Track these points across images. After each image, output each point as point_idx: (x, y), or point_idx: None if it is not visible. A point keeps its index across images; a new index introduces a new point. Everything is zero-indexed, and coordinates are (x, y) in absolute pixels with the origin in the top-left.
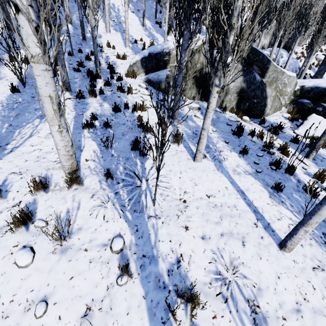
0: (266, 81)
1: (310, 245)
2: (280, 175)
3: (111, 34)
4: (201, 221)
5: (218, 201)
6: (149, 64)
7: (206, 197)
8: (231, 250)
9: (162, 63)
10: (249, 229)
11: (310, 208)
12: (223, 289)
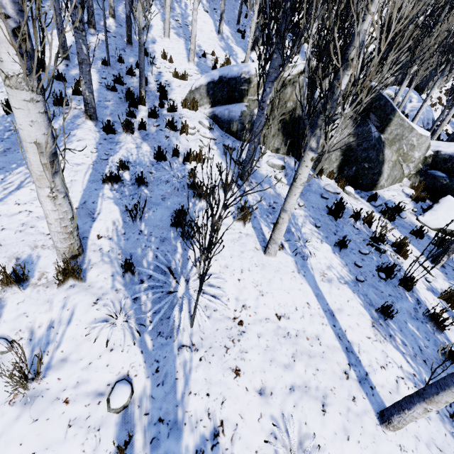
0: (386, 138)
1: (428, 418)
2: (391, 289)
3: (170, 40)
4: (263, 361)
5: (292, 326)
6: (218, 92)
7: (275, 318)
8: (302, 420)
9: (237, 93)
10: (335, 382)
11: (432, 351)
12: None
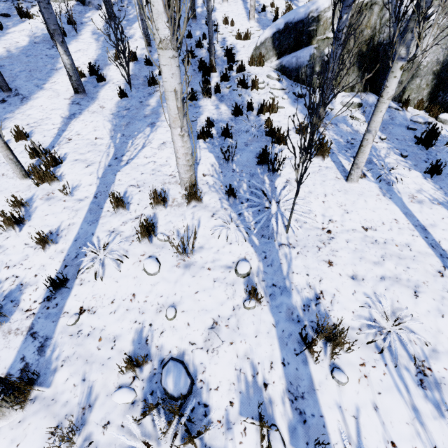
0: None
1: None
2: None
3: (228, 3)
4: (352, 258)
5: (380, 236)
6: (284, 41)
7: (362, 229)
8: (394, 299)
9: (304, 37)
10: (428, 278)
11: None
12: (379, 337)
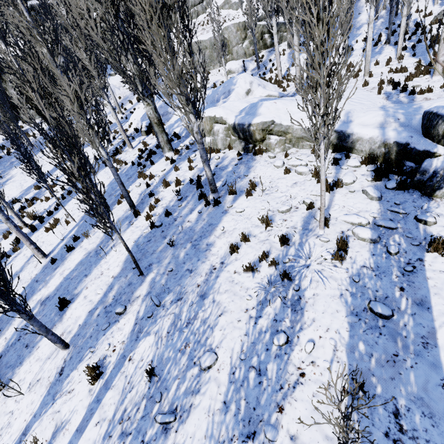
0: None
1: None
2: None
3: (420, 1)
4: None
5: None
6: None
7: None
8: None
9: None
10: None
11: None
12: None
